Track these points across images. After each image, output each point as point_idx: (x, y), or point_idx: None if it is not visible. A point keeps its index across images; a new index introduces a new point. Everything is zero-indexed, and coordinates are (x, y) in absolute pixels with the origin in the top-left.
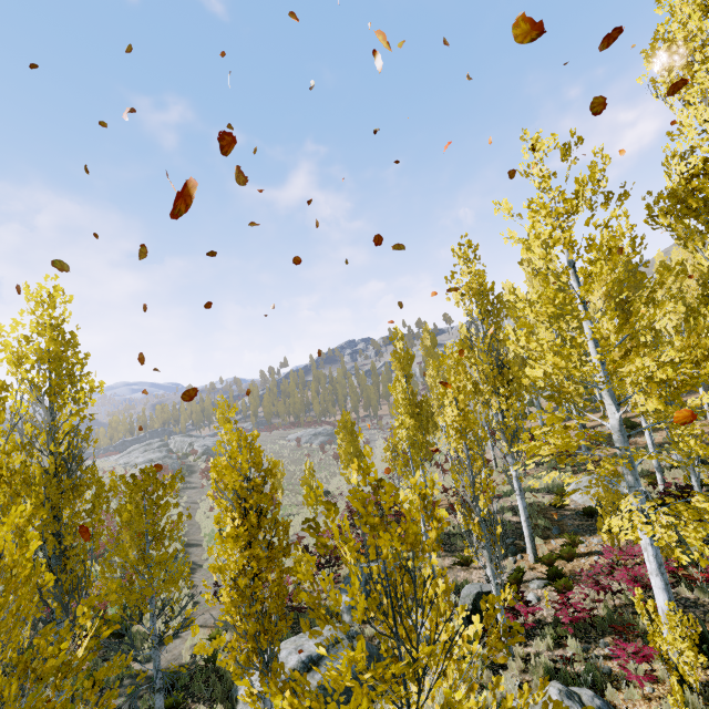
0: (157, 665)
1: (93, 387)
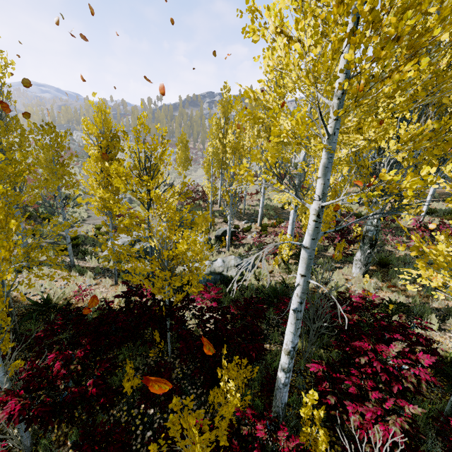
0: (65, 217)
1: (7, 63)
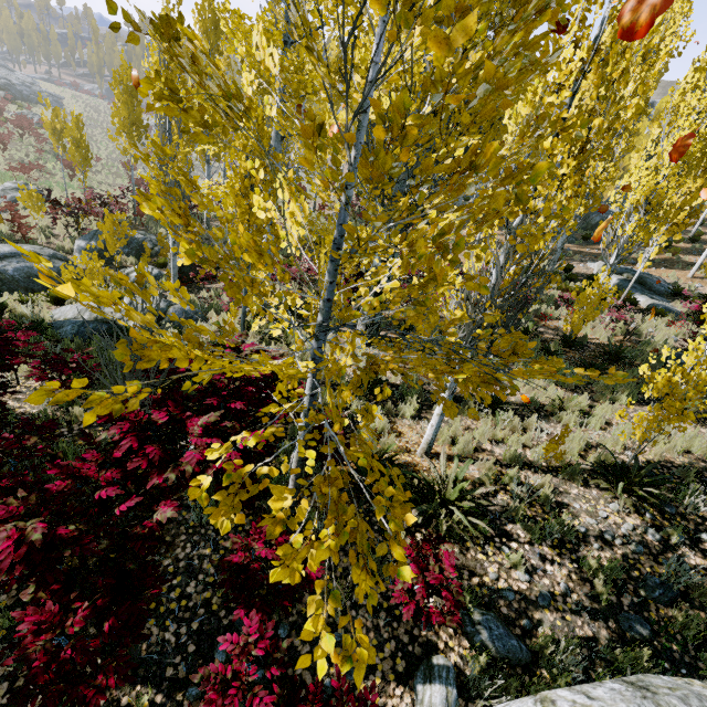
0: None
1: None
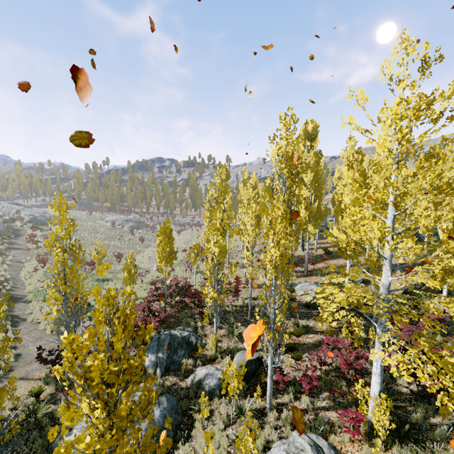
0: None
1: None
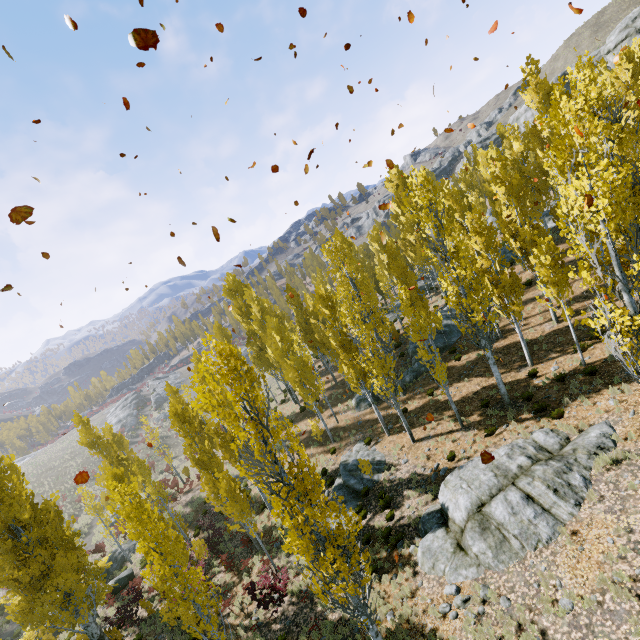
0: None
1: None
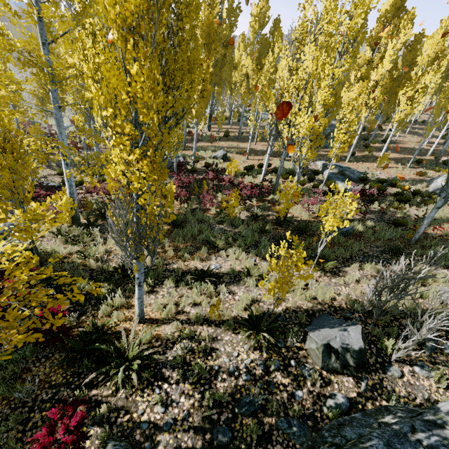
0: None
1: None
